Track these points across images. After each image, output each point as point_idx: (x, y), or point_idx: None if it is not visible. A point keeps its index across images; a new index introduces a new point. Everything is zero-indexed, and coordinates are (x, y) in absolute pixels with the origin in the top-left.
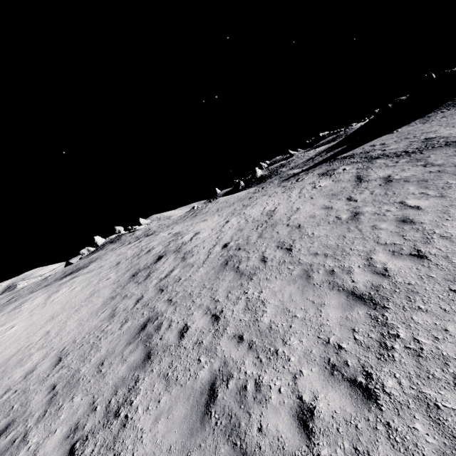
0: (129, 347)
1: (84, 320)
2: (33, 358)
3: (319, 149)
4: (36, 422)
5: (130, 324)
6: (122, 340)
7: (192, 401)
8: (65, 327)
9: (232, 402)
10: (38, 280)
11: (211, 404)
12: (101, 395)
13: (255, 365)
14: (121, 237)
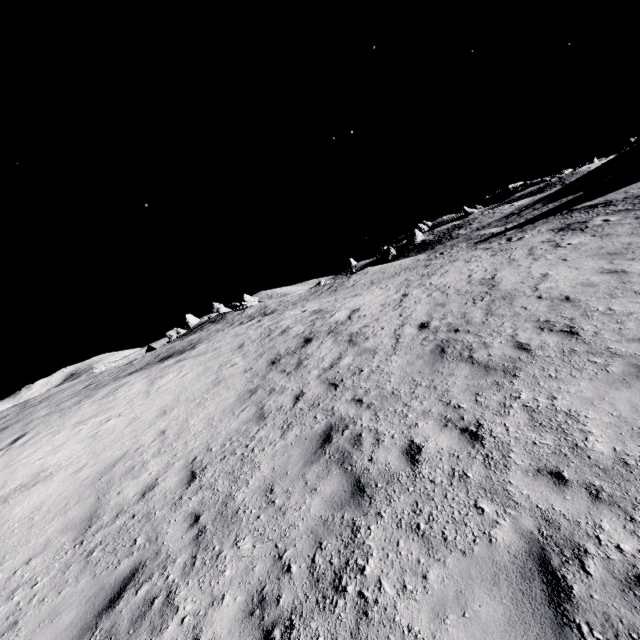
0: (312, 468)
1: (214, 419)
2: (149, 467)
3: (519, 204)
4: (183, 575)
5: (298, 432)
6: (294, 455)
7: (509, 590)
8: (187, 427)
9: (624, 609)
10: (121, 364)
11: (564, 604)
12: (290, 546)
13: (636, 536)
14: (226, 316)
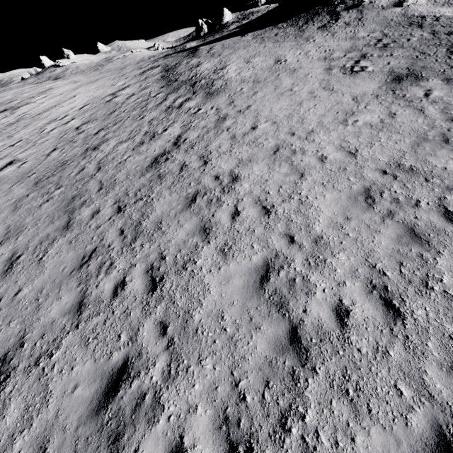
0: None
1: None
2: None
3: None
4: None
5: None
6: None
7: None
8: None
9: None
10: None
11: None
12: None
13: None
14: (46, 70)
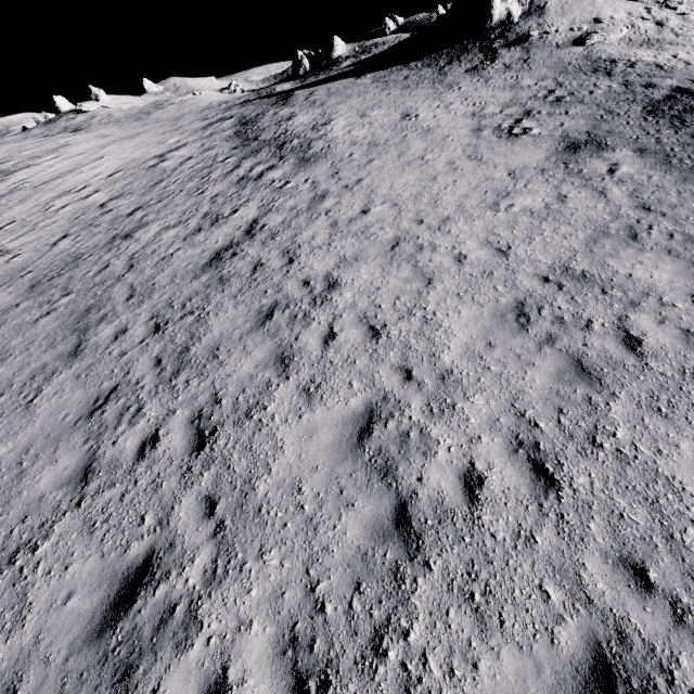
0: None
1: None
2: None
3: None
4: None
5: None
6: None
7: None
8: None
9: None
10: None
11: None
12: None
13: None
14: (61, 118)
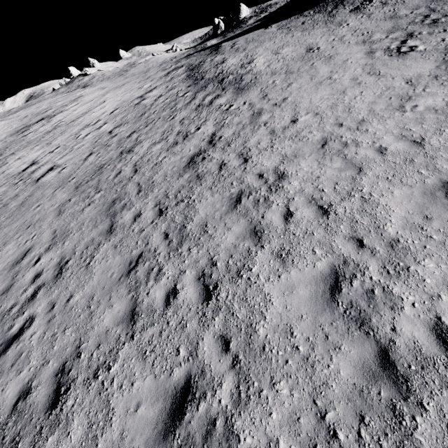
0: None
1: None
2: None
3: None
4: None
5: None
6: None
7: None
8: None
9: None
10: (7, 110)
11: None
12: None
13: None
14: (75, 80)
